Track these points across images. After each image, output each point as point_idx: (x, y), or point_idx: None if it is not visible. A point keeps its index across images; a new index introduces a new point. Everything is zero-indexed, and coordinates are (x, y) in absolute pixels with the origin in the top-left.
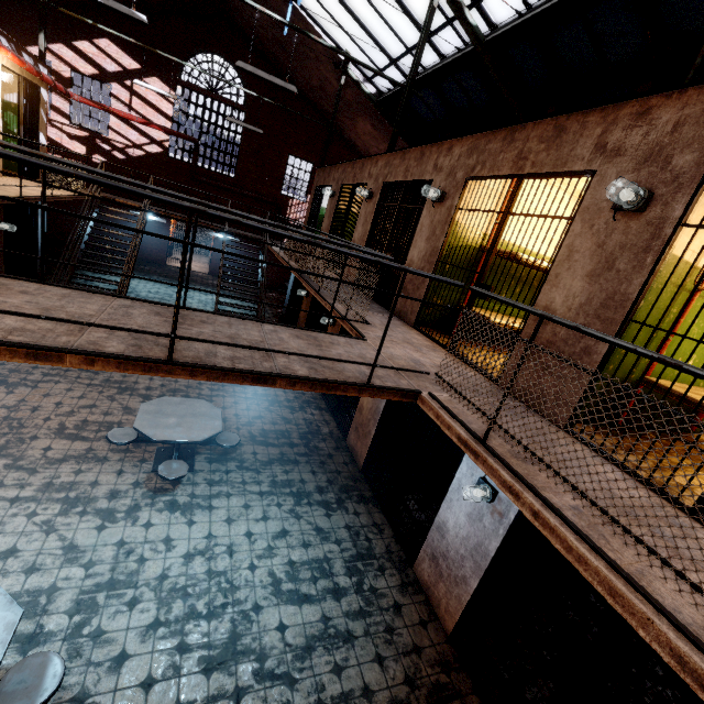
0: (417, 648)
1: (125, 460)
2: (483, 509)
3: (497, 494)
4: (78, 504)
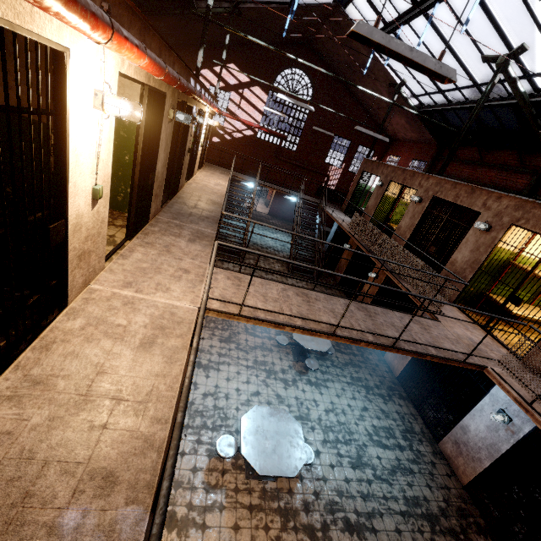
0: (447, 487)
1: (280, 352)
2: (499, 426)
3: (511, 421)
4: (271, 373)
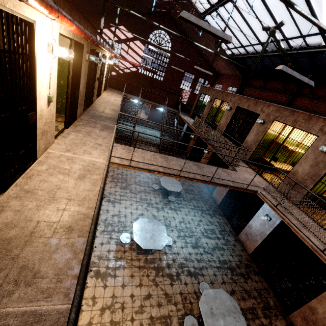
0: (241, 255)
1: (154, 193)
2: (266, 223)
3: (271, 219)
4: (150, 204)
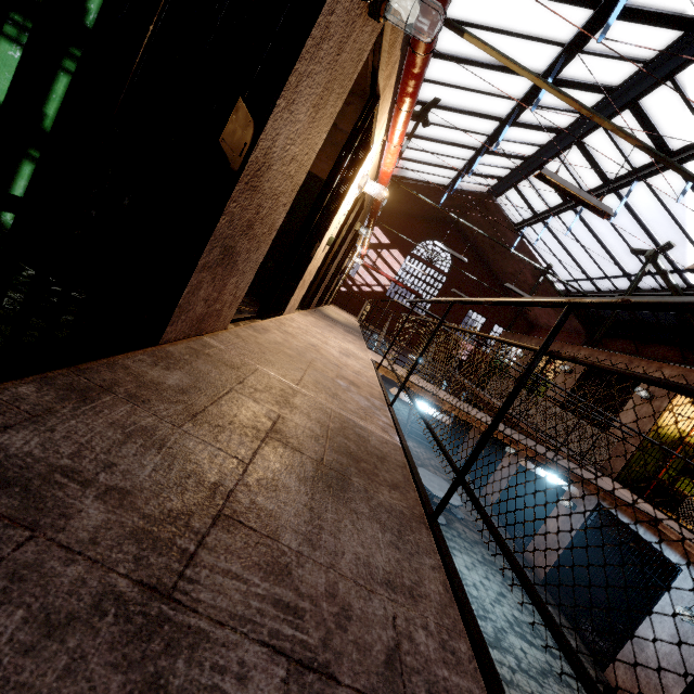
0: None
1: None
2: (688, 633)
3: None
4: None
